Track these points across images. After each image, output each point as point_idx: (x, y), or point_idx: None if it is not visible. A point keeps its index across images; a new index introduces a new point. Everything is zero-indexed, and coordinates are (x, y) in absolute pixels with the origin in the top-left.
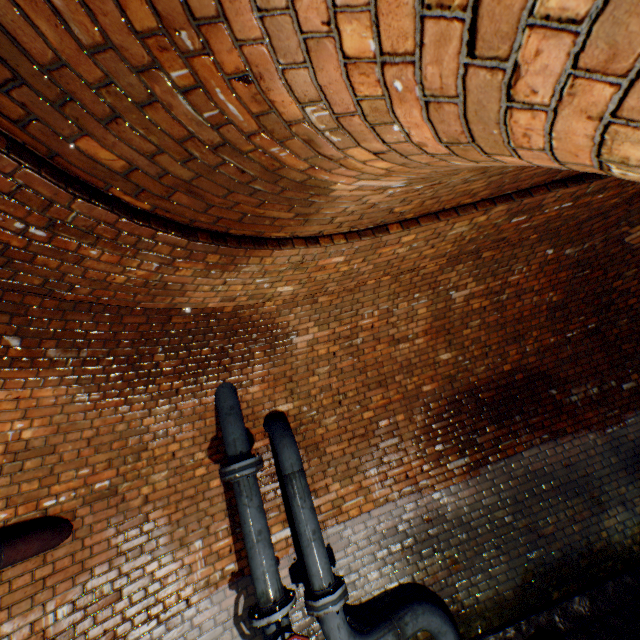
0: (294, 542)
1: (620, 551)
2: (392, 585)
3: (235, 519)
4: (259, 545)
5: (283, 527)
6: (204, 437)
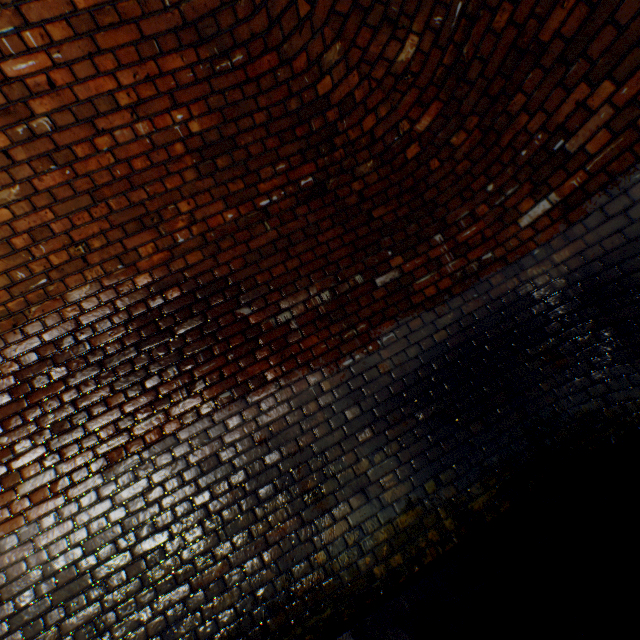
0: None
1: (350, 584)
2: None
3: None
4: None
5: None
6: None
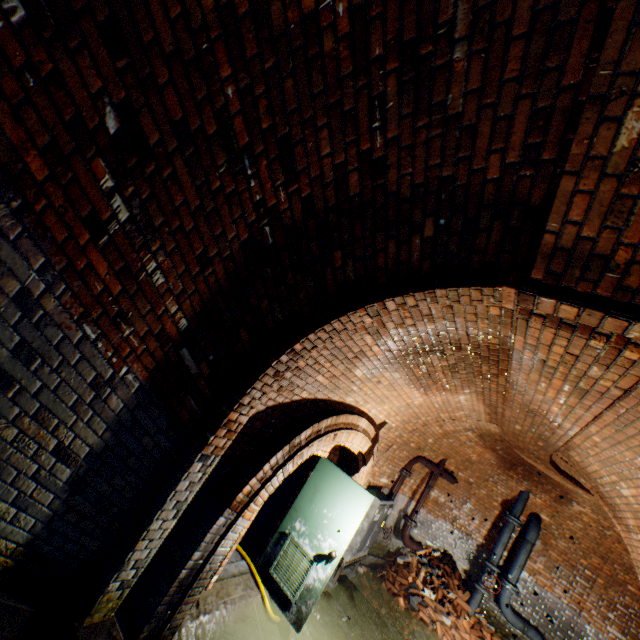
0: (504, 559)
1: None
2: (531, 620)
3: (491, 527)
4: (501, 545)
5: (504, 550)
6: (504, 494)
